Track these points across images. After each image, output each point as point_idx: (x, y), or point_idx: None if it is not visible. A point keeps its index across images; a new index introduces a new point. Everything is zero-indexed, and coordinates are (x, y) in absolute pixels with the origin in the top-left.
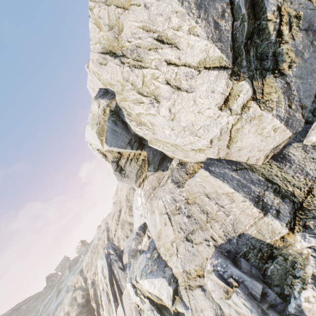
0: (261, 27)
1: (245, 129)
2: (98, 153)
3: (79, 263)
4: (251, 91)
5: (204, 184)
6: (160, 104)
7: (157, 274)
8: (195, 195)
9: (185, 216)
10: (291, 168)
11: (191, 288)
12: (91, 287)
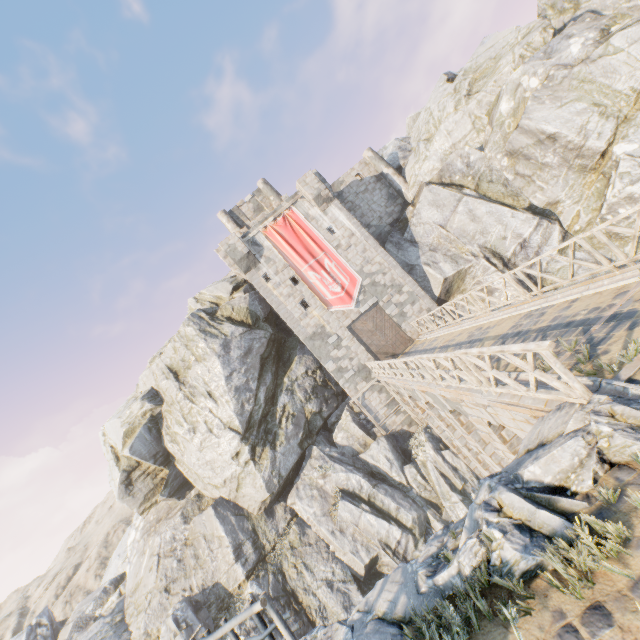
0: (274, 412)
1: (248, 479)
2: (110, 451)
3: None
4: (250, 454)
5: (207, 524)
6: (196, 435)
7: (110, 639)
8: (196, 535)
9: (177, 559)
10: (272, 522)
11: None
12: None
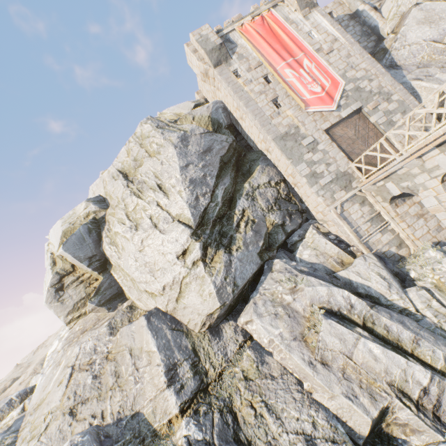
0: (231, 216)
1: (192, 286)
2: (49, 257)
3: None
4: (200, 252)
5: (136, 336)
6: (137, 232)
7: None
8: (121, 348)
9: (92, 374)
10: (218, 343)
11: None
12: None
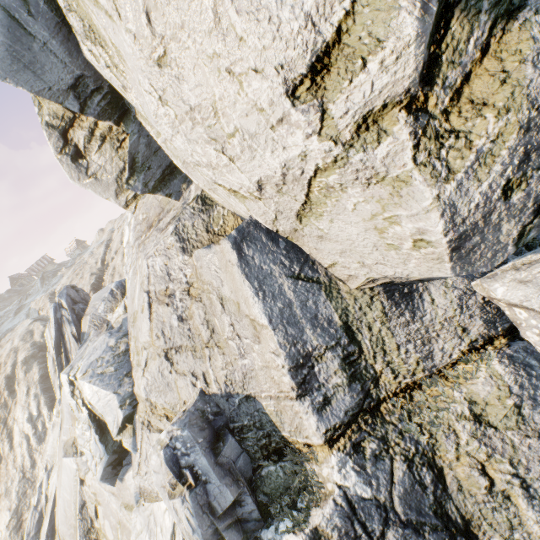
0: None
1: (349, 197)
2: None
3: (56, 278)
4: (417, 61)
5: (223, 277)
6: None
7: (108, 382)
8: (204, 286)
9: (176, 314)
10: (408, 327)
11: (150, 428)
12: None
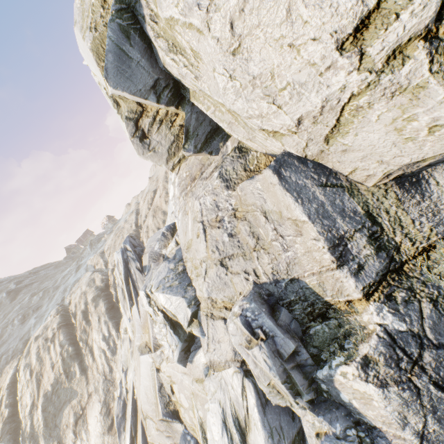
0: None
1: (374, 112)
2: (106, 95)
3: (101, 243)
4: (436, 6)
5: (266, 196)
6: (213, 2)
7: (176, 291)
8: (248, 208)
9: (226, 233)
10: (419, 205)
11: (213, 318)
12: (111, 274)
